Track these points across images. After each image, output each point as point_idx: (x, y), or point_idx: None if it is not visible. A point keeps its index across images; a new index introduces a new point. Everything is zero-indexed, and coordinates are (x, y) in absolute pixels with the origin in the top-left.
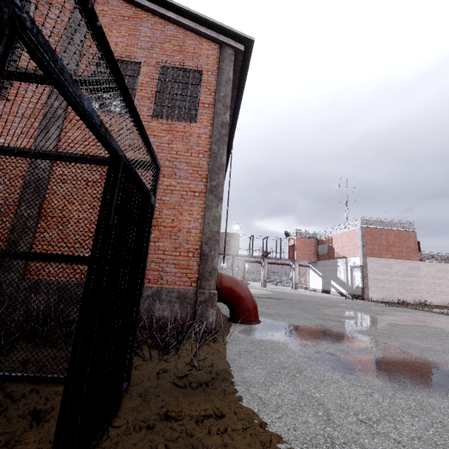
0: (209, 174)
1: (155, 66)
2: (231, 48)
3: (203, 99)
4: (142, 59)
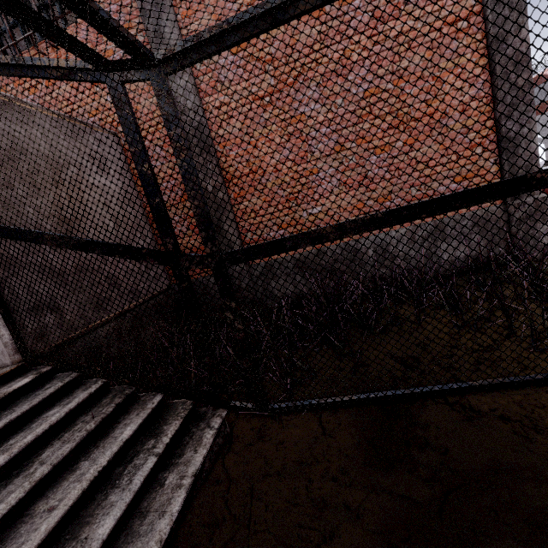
0: None
1: None
2: None
3: None
4: None
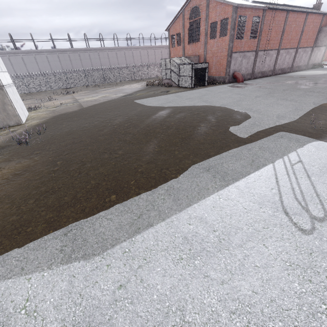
0: (228, 50)
1: (220, 21)
2: (234, 6)
3: (228, 28)
4: (217, 20)
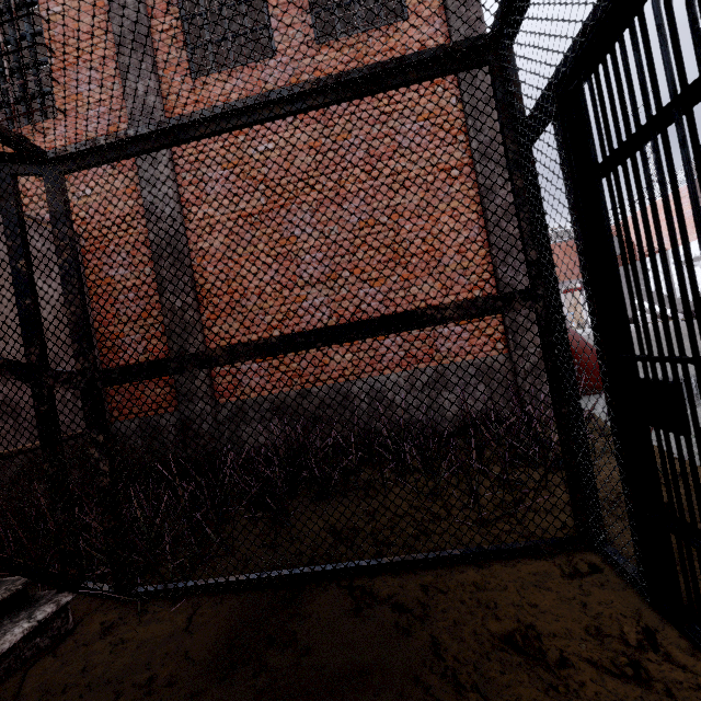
0: (469, 120)
1: None
2: None
3: None
4: None
